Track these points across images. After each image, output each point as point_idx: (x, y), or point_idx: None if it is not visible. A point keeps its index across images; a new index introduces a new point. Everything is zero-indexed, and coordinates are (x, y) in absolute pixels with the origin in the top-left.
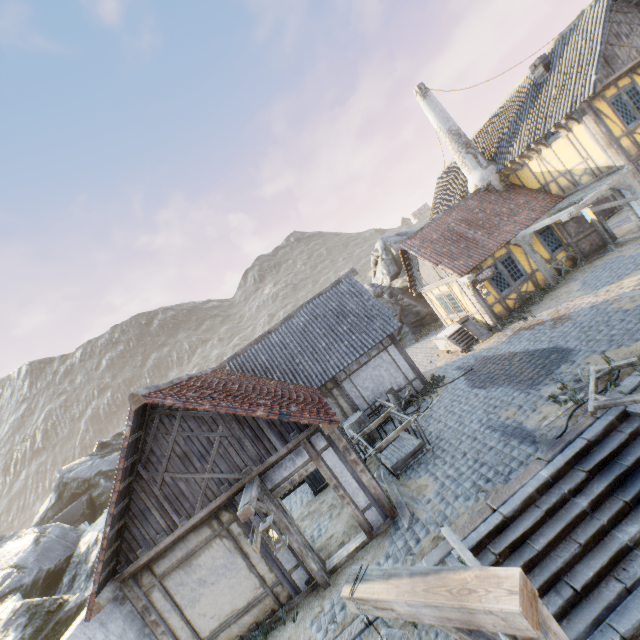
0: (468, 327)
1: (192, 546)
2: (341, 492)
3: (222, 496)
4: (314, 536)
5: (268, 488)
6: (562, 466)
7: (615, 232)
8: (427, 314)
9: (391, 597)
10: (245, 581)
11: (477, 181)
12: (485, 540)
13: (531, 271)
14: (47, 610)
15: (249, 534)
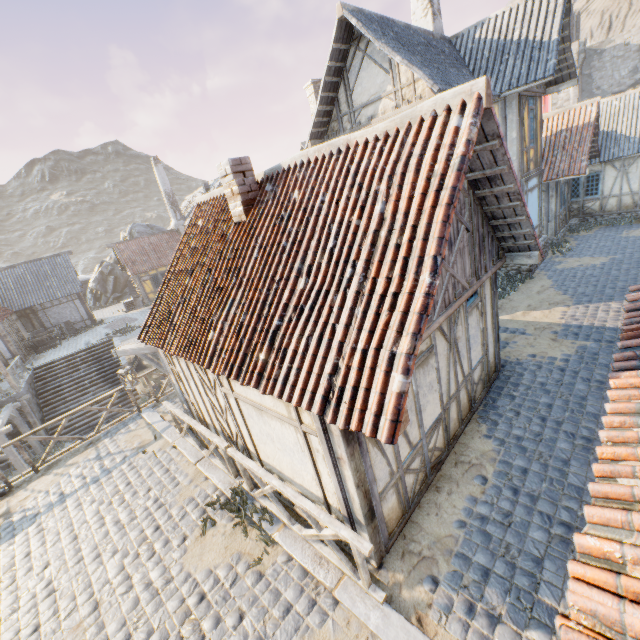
0: (137, 301)
1: None
2: None
3: None
4: None
5: None
6: (82, 350)
7: None
8: None
9: None
10: None
11: (174, 225)
12: (44, 366)
13: None
14: None
15: None
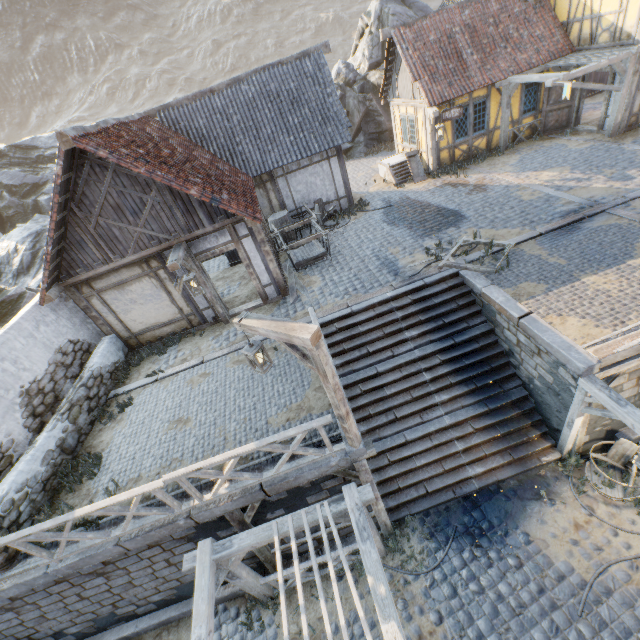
0: (412, 163)
1: (125, 277)
2: (251, 271)
3: (153, 249)
4: (224, 293)
5: (193, 253)
6: (401, 293)
7: (586, 115)
8: (387, 130)
9: (258, 327)
10: (167, 308)
11: None
12: (335, 320)
13: (493, 127)
14: None
15: (173, 280)
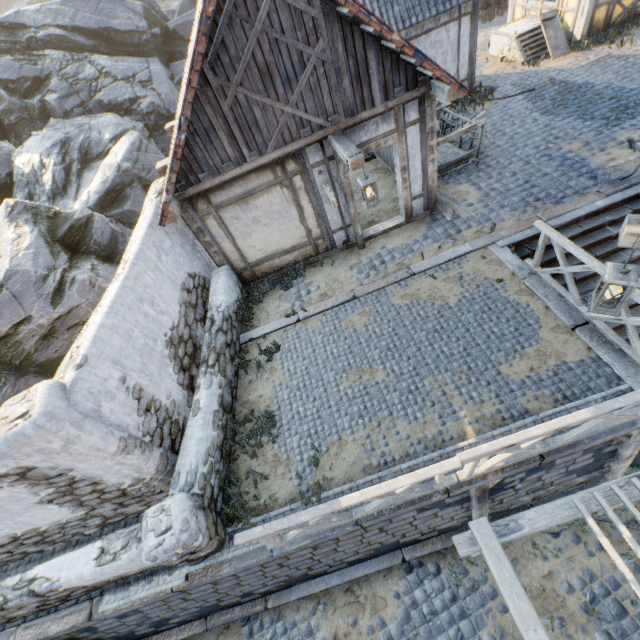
0: (547, 31)
1: (251, 187)
2: (406, 176)
3: (300, 142)
4: None
5: None
6: (617, 202)
7: None
8: None
9: None
10: (294, 230)
11: None
12: (526, 240)
13: None
14: (47, 215)
15: (310, 191)
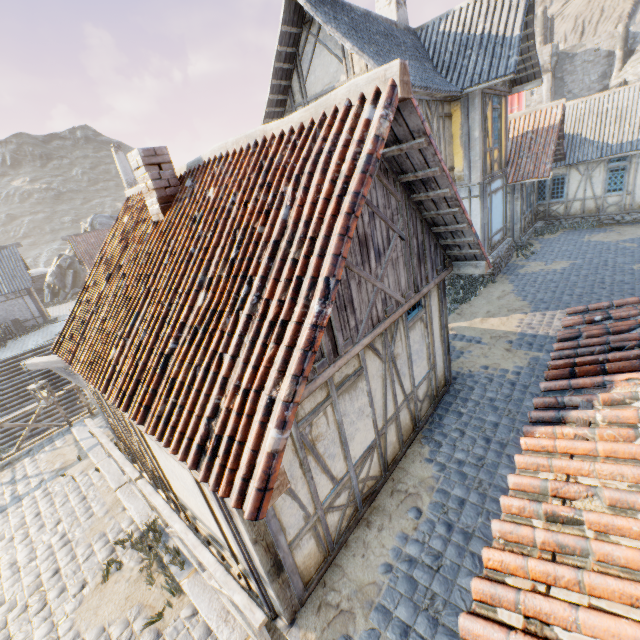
0: None
1: None
2: None
3: None
4: None
5: None
6: (27, 352)
7: None
8: None
9: None
10: None
11: None
12: None
13: None
14: None
15: None
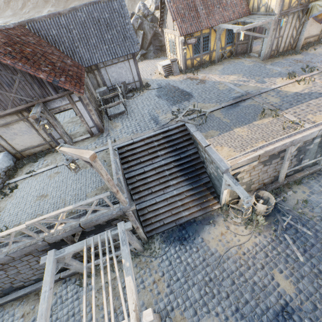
0: (173, 65)
1: (9, 121)
2: (82, 119)
3: (23, 106)
4: (71, 130)
5: (48, 109)
6: (157, 133)
7: (256, 48)
8: (165, 45)
9: (67, 151)
10: (37, 138)
11: None
12: (125, 146)
13: (212, 50)
14: None
15: (38, 123)
